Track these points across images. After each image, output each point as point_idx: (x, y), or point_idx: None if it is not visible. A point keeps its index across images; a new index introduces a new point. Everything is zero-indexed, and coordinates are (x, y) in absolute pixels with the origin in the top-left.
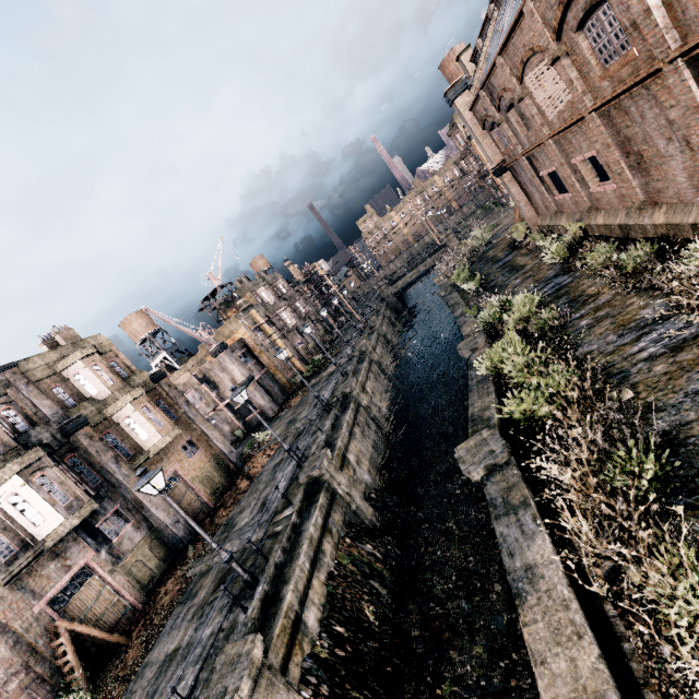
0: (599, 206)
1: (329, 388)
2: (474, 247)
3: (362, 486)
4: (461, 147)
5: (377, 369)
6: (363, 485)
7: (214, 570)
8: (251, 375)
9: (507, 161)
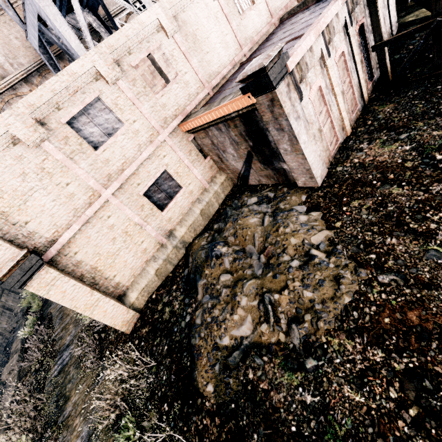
0: None
1: None
2: None
3: None
4: None
5: (2, 310)
6: None
7: None
8: None
9: None
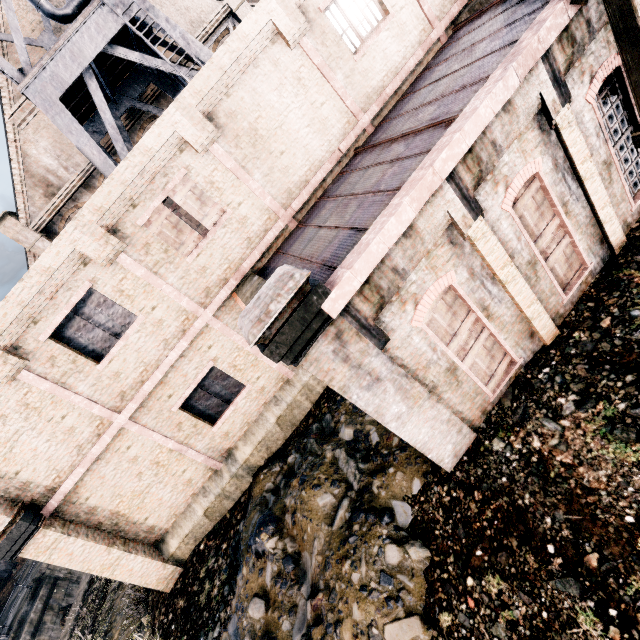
0: None
1: None
2: None
3: None
4: None
5: None
6: None
7: (30, 564)
8: None
9: None
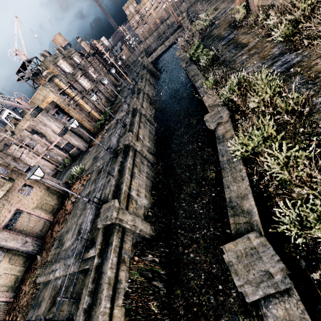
0: None
1: (116, 135)
2: (203, 27)
3: (142, 210)
4: None
5: (144, 119)
6: (142, 209)
7: (50, 285)
8: (65, 126)
9: None
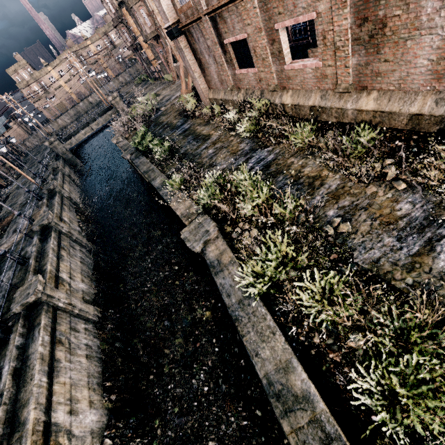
0: (287, 86)
1: (1, 284)
2: (146, 112)
3: None
4: (112, 14)
5: (69, 241)
6: (87, 441)
7: None
8: None
9: (183, 21)
